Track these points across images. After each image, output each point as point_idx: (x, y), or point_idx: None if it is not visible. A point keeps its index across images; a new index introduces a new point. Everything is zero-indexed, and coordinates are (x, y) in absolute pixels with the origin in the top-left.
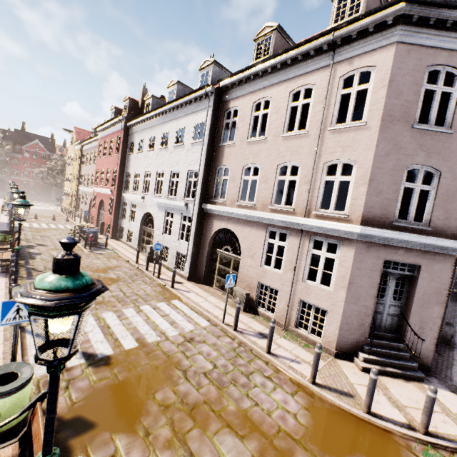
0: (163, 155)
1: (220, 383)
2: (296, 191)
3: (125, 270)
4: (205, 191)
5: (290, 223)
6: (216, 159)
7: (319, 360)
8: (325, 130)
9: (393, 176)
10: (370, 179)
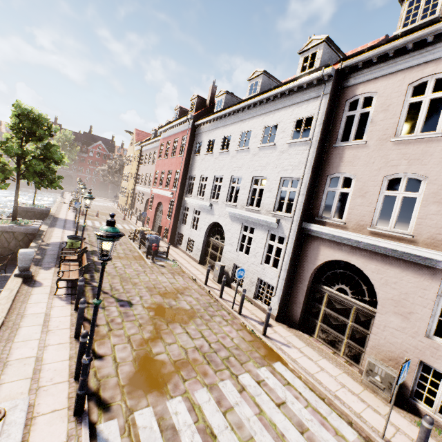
0: (242, 157)
1: None
2: None
3: (196, 296)
4: (307, 205)
5: None
6: (328, 164)
7: None
8: None
9: None
10: None
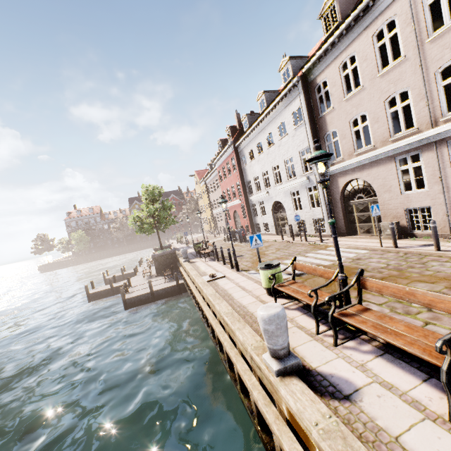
0: (273, 151)
1: (397, 269)
2: (413, 112)
3: (277, 245)
4: None
5: (418, 142)
6: (321, 130)
7: None
8: (423, 44)
9: None
10: None
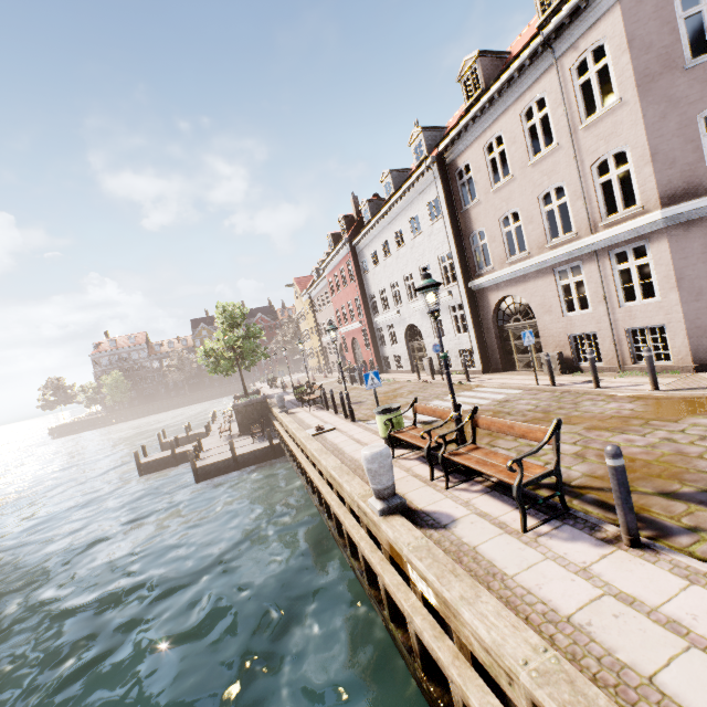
0: (404, 255)
1: (545, 411)
2: (571, 213)
3: (411, 387)
4: (465, 268)
5: (577, 251)
6: (465, 228)
7: (653, 365)
8: (577, 131)
9: (684, 135)
10: (651, 155)
